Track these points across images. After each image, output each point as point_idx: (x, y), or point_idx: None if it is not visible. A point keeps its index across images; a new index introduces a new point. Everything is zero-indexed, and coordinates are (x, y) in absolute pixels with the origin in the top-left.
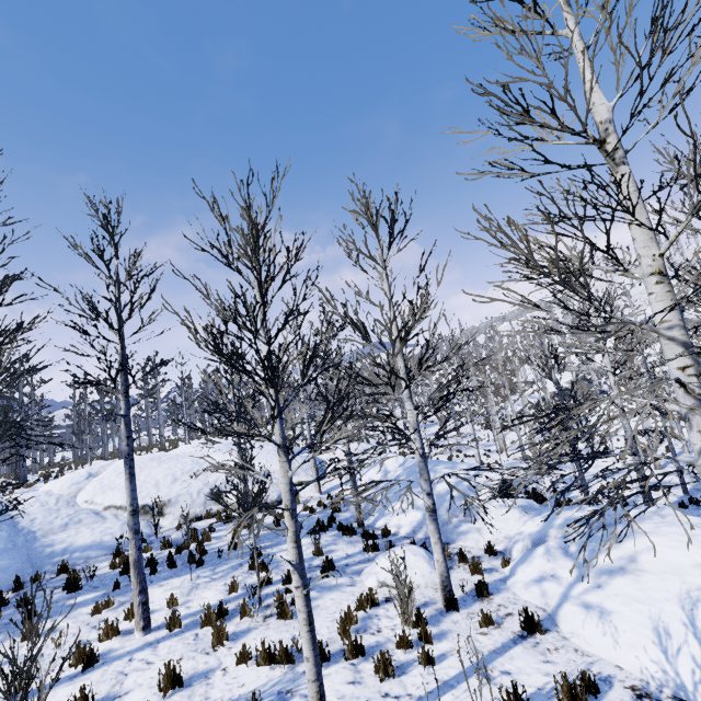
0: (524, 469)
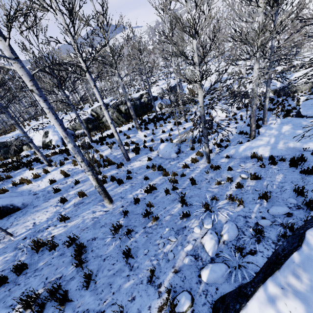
0: None
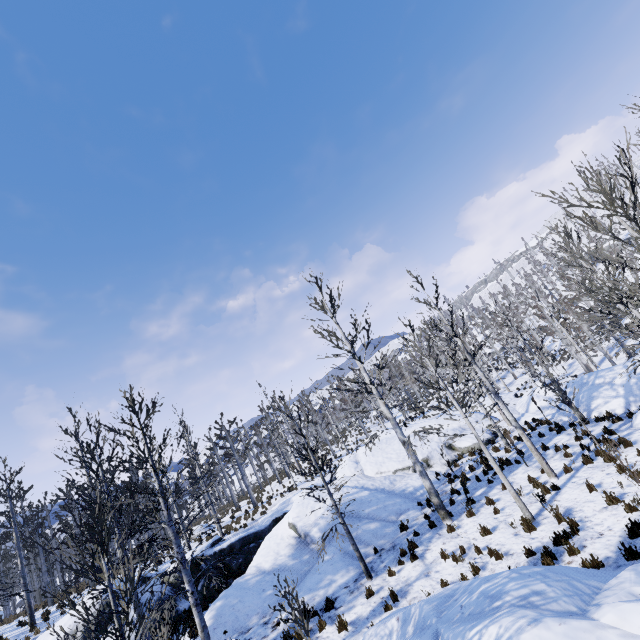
0: None
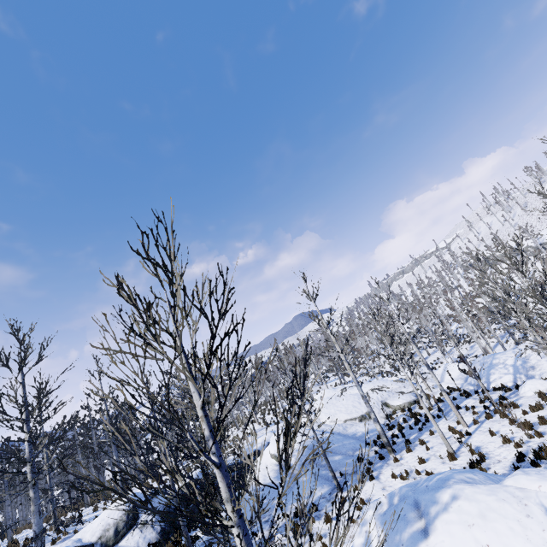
0: None
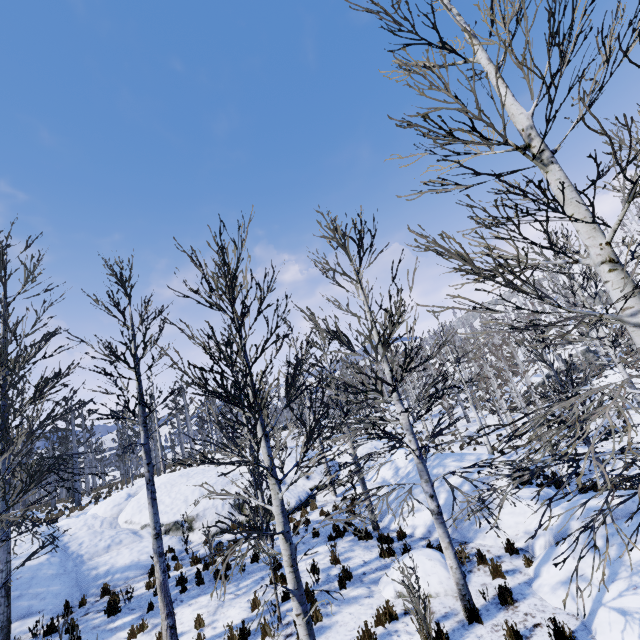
0: (507, 476)
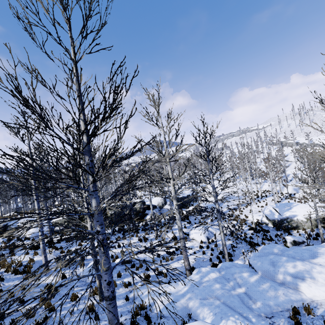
0: None
